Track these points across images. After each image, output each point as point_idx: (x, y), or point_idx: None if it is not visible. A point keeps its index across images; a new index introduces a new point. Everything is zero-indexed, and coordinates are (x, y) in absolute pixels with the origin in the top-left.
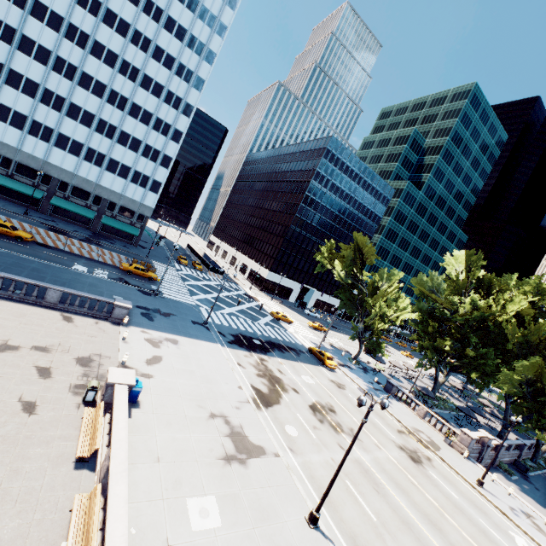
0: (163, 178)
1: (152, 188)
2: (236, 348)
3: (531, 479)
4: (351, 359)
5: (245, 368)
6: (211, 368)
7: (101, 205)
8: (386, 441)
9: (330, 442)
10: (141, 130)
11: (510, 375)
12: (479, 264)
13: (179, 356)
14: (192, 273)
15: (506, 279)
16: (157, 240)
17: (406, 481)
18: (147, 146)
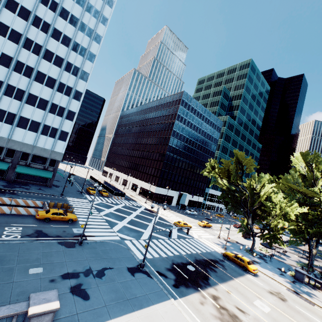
0: (69, 129)
1: (60, 138)
2: (186, 293)
3: None
4: (248, 251)
5: None
6: None
7: (14, 156)
8: None
9: None
10: (47, 92)
11: None
12: (319, 160)
13: None
14: (102, 201)
15: None
16: (70, 179)
17: None
18: (53, 104)
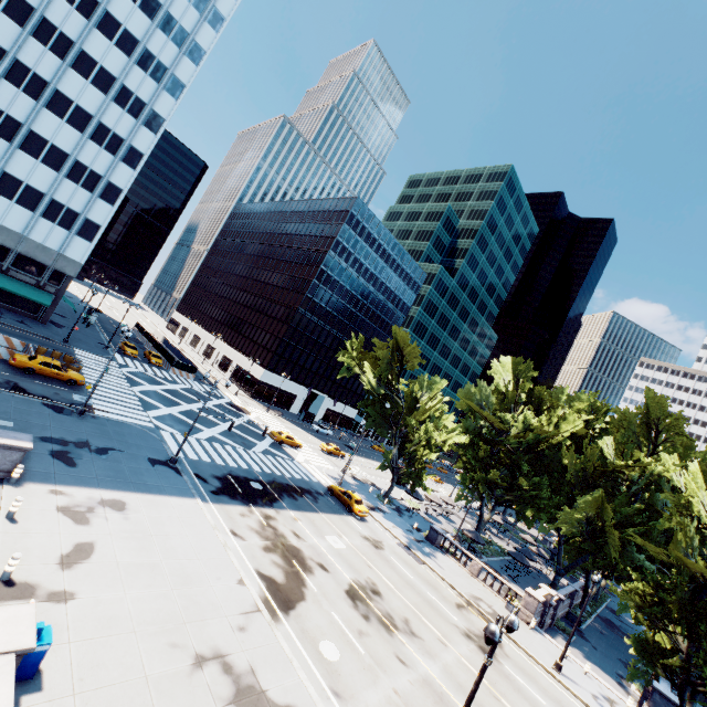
0: (103, 219)
1: (82, 232)
2: (227, 502)
3: (585, 634)
4: (381, 497)
5: (244, 540)
6: (188, 550)
7: None
8: (449, 629)
9: (386, 656)
10: (68, 136)
11: (569, 512)
12: (530, 374)
13: (128, 535)
14: (145, 370)
15: (557, 393)
16: (86, 316)
17: (488, 697)
18: (78, 164)
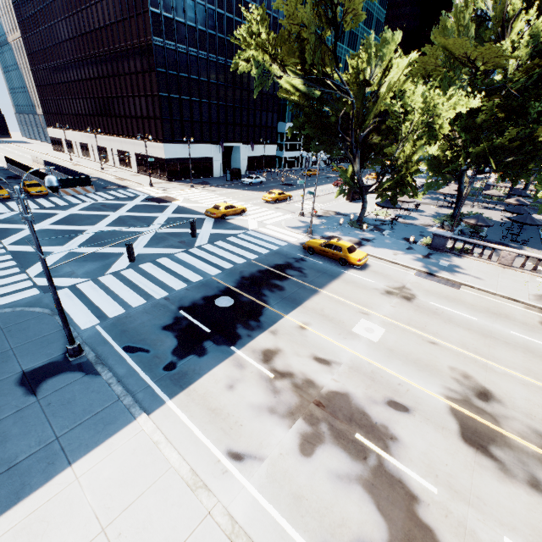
0: None
1: None
2: (194, 375)
3: None
4: (354, 223)
5: (260, 460)
6: None
7: None
8: None
9: None
10: None
11: None
12: None
13: None
14: None
15: None
16: None
17: None
18: None
